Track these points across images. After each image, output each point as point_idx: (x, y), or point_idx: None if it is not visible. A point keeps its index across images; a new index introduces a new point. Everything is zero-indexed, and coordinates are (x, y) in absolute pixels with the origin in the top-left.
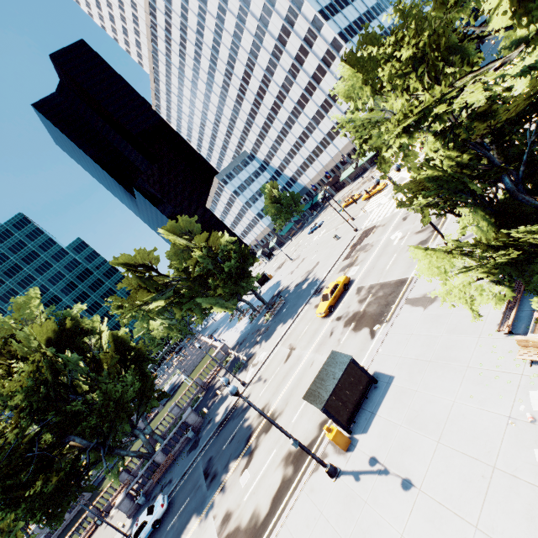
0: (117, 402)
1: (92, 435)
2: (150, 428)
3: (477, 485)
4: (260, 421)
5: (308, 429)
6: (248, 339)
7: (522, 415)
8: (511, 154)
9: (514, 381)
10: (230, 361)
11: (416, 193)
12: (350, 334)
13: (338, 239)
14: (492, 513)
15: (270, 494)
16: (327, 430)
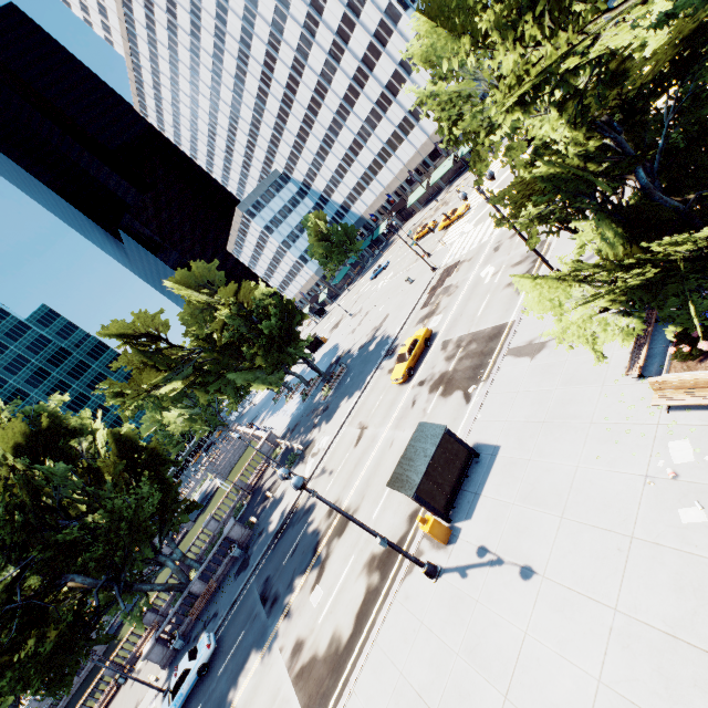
0: (130, 522)
1: (100, 569)
2: (180, 551)
3: (613, 561)
4: (329, 523)
5: (395, 525)
6: (302, 422)
7: (661, 472)
8: (643, 141)
9: (648, 433)
10: (281, 453)
11: (523, 202)
12: (439, 401)
13: (411, 282)
14: (633, 590)
15: (352, 611)
16: (421, 522)
